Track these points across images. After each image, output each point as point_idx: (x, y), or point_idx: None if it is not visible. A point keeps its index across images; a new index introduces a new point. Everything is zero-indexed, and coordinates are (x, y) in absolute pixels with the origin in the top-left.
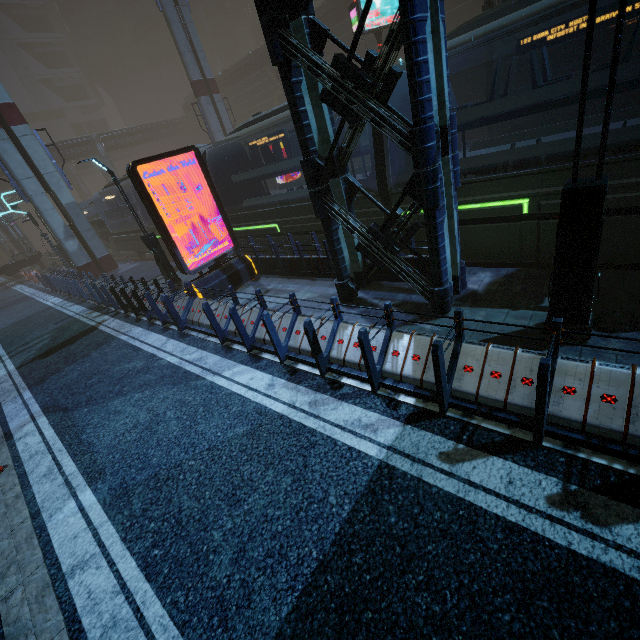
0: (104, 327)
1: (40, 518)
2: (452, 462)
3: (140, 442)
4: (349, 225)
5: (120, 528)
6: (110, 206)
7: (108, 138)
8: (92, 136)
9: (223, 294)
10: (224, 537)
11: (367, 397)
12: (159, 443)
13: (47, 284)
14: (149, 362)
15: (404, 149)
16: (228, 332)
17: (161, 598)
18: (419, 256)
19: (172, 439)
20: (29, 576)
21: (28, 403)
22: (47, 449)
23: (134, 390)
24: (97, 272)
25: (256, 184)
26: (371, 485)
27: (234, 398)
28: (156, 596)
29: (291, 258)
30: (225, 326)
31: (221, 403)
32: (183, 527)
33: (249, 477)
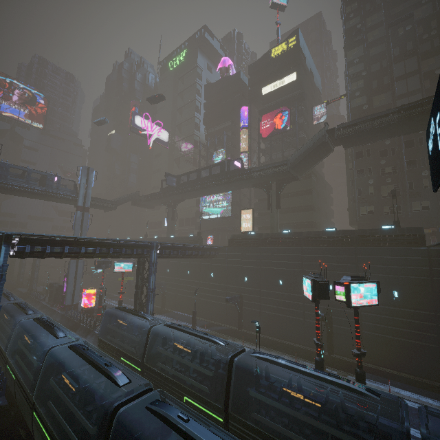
0: None
1: None
2: None
3: None
4: None
5: None
6: None
7: None
8: None
9: None
10: None
11: None
12: None
13: None
14: None
15: None
16: None
17: None
18: None
19: None
20: None
21: None
22: None
23: None
24: None
25: None
26: None
27: None
28: None
29: None
30: None
31: None
32: None
33: None
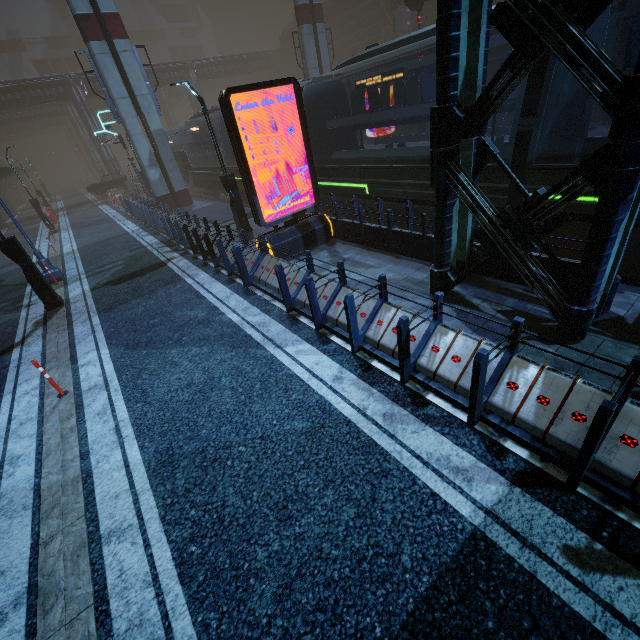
0: (172, 265)
1: (88, 461)
2: (584, 567)
3: (192, 405)
4: (474, 203)
5: (160, 503)
6: (194, 138)
7: (201, 65)
8: (187, 61)
9: (294, 254)
10: (269, 560)
11: (460, 429)
12: (210, 413)
13: (128, 209)
14: (210, 314)
15: (604, 106)
16: (296, 301)
17: (192, 612)
18: (552, 257)
19: (224, 412)
20: (69, 526)
21: (95, 329)
22: (105, 385)
23: (192, 343)
24: (173, 205)
25: (349, 134)
26: (460, 559)
27: (295, 382)
28: (187, 607)
29: (377, 227)
30: (294, 294)
31: (280, 384)
32: (225, 528)
33: (304, 490)
